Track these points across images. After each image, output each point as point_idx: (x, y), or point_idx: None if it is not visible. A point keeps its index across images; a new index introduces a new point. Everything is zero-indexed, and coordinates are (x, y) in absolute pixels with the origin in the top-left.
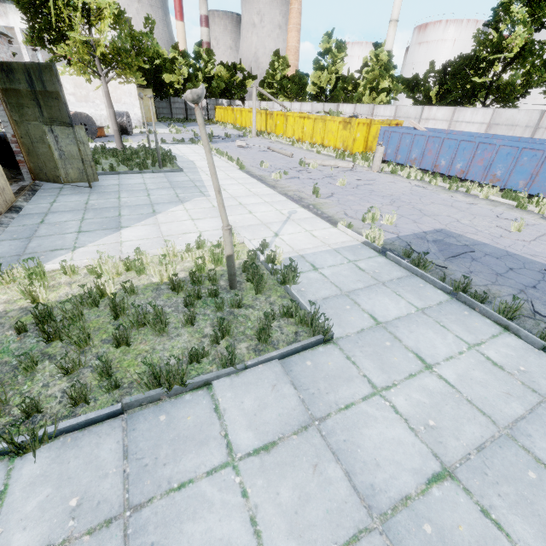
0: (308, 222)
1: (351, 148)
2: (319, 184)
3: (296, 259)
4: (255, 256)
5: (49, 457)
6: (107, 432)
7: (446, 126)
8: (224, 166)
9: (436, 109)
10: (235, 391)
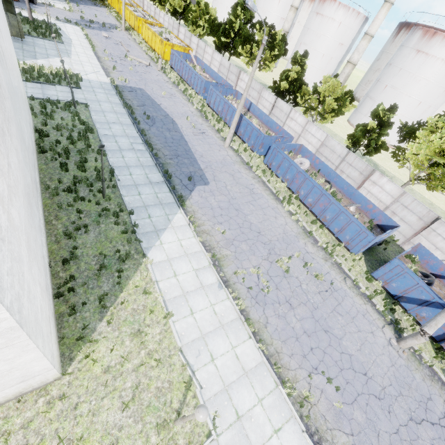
0: (100, 75)
1: (162, 56)
2: (122, 67)
3: (87, 80)
4: (75, 76)
5: (31, 83)
6: (39, 84)
7: (211, 59)
8: (86, 47)
9: (209, 48)
10: (59, 87)
